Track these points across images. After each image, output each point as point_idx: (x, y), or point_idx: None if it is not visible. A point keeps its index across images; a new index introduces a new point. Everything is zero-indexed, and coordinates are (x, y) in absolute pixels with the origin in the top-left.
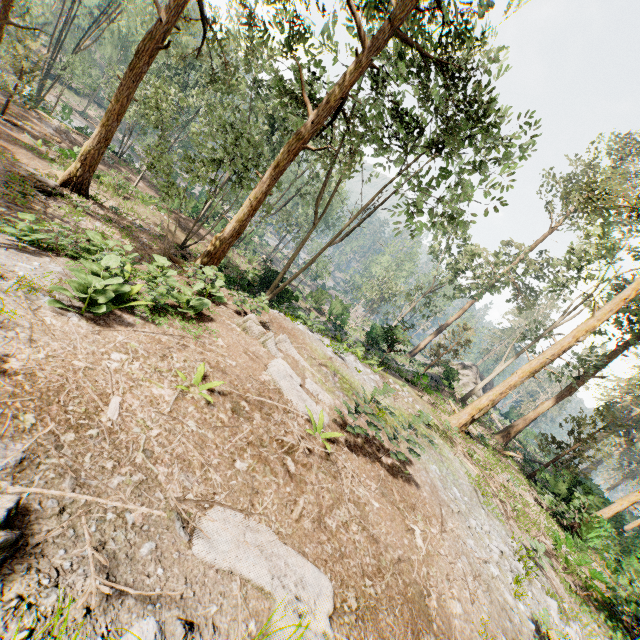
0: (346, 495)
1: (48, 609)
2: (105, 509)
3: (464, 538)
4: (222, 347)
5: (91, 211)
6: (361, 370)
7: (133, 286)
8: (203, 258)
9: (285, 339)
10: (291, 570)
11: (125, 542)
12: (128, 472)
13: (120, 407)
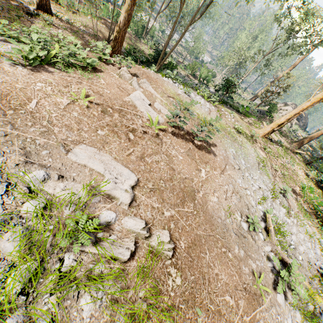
0: (162, 151)
1: (0, 161)
2: (26, 138)
3: (236, 179)
4: (104, 84)
5: (55, 23)
6: (201, 103)
7: (53, 53)
8: (112, 43)
9: (145, 81)
10: (116, 170)
11: (35, 149)
12: (38, 127)
13: (37, 104)
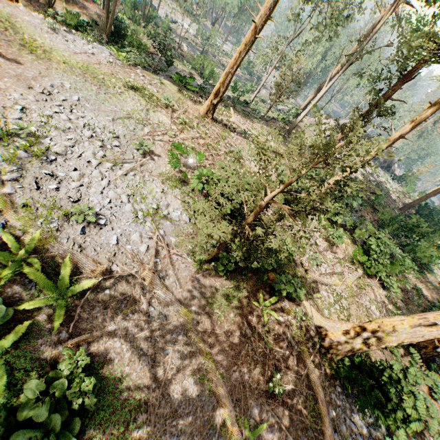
0: None
1: None
2: None
3: (13, 93)
4: None
5: None
6: (83, 47)
7: None
8: None
9: None
10: None
11: None
12: None
13: None
